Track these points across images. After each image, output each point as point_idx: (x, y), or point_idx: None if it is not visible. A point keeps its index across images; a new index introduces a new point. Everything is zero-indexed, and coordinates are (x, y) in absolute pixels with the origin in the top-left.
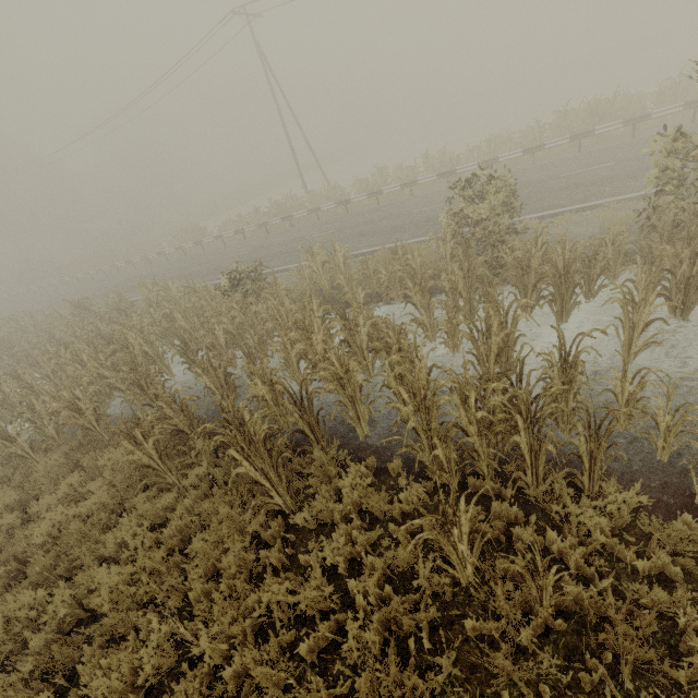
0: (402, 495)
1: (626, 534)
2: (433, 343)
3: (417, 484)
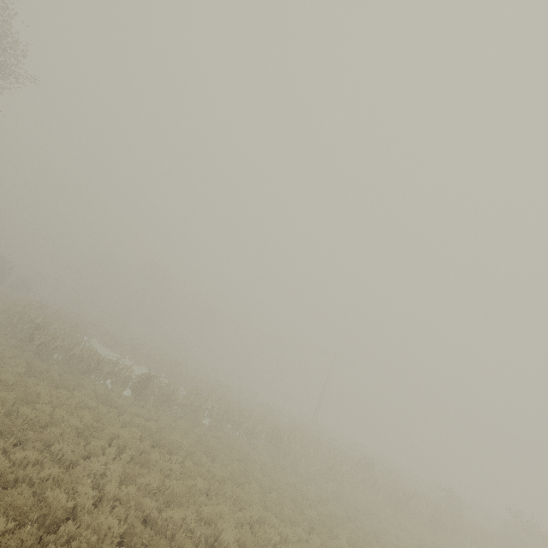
0: None
1: None
2: None
3: None
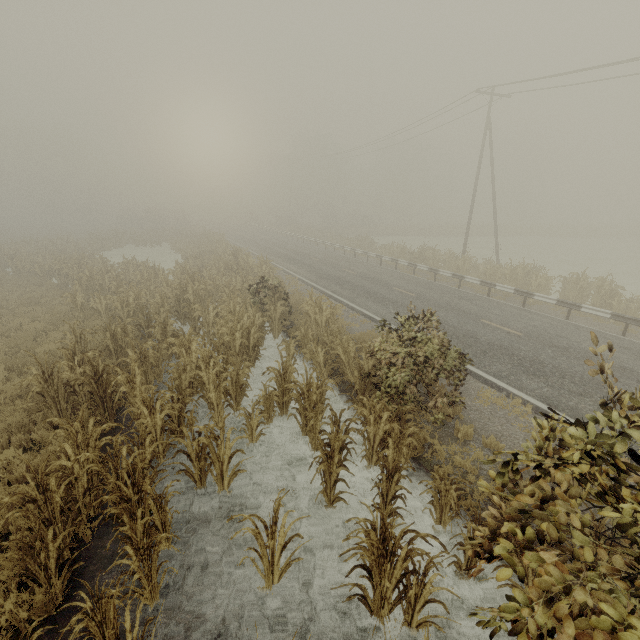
0: None
1: (4, 636)
2: (269, 424)
3: None
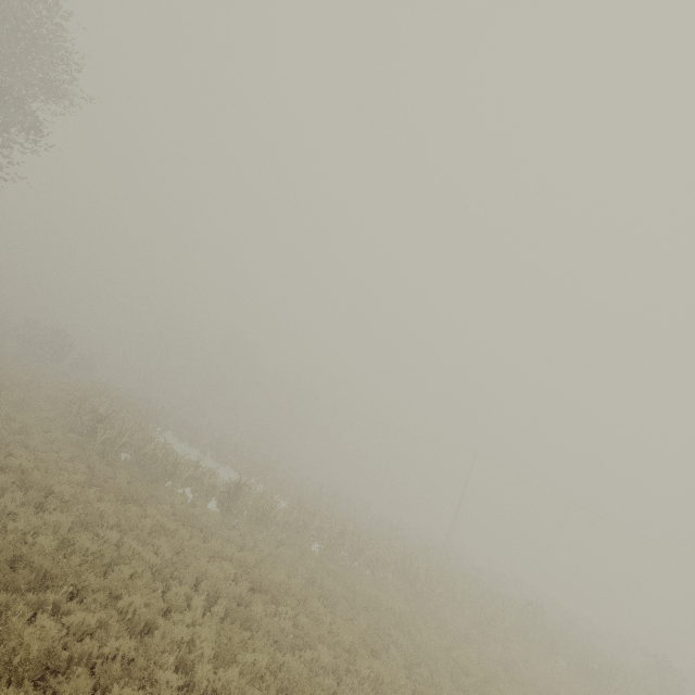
0: None
1: None
2: None
3: None
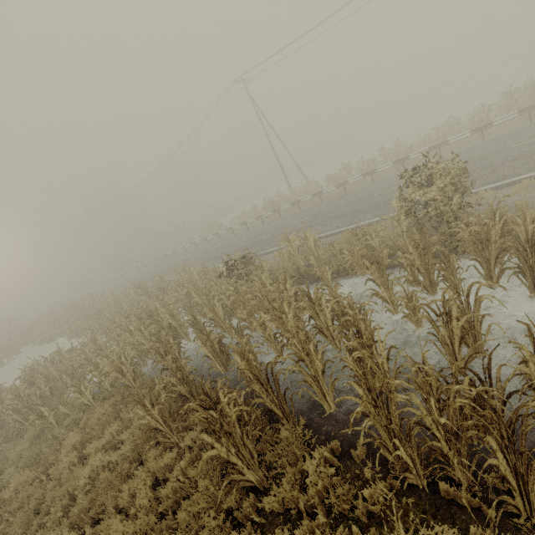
0: (367, 492)
1: None
2: (396, 315)
3: (383, 477)
